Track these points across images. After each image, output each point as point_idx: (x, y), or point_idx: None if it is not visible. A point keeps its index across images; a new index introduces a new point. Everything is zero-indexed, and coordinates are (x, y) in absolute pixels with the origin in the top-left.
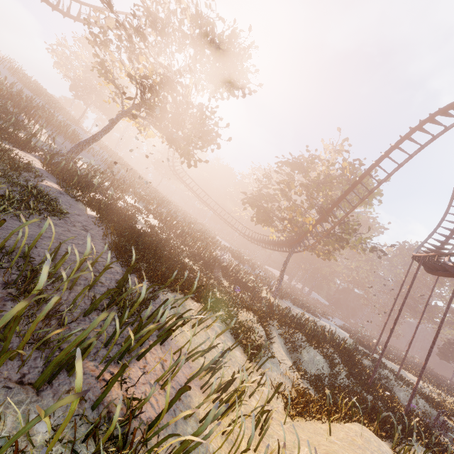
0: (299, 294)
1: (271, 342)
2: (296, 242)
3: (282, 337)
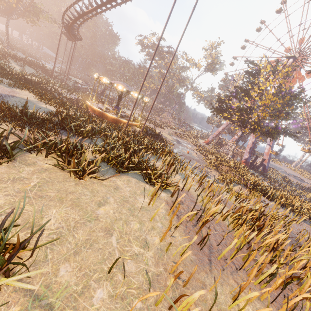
0: (29, 49)
1: (10, 63)
2: (9, 13)
3: (15, 62)
